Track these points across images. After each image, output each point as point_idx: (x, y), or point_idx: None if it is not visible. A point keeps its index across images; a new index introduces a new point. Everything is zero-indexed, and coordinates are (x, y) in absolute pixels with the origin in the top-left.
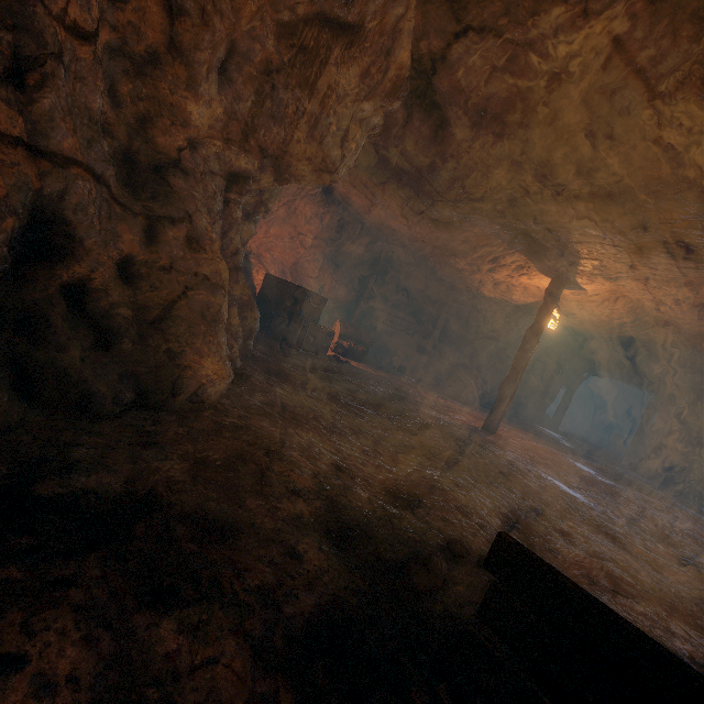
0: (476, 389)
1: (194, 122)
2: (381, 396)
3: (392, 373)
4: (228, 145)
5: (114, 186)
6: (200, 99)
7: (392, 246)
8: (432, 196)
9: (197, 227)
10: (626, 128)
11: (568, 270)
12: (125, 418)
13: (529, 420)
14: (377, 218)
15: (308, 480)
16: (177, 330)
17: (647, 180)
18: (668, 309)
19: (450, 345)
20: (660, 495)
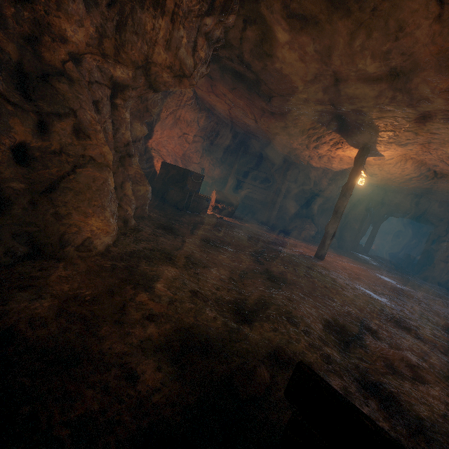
0: (311, 231)
1: (70, 38)
2: (242, 239)
3: (252, 223)
4: (105, 59)
5: (4, 88)
6: (71, 18)
7: (248, 138)
8: (268, 93)
9: (82, 120)
10: (412, 9)
11: (370, 141)
12: (17, 267)
13: (348, 249)
14: (235, 118)
15: (164, 306)
16: (65, 198)
17: (429, 56)
18: (444, 165)
19: (292, 202)
20: (441, 294)
